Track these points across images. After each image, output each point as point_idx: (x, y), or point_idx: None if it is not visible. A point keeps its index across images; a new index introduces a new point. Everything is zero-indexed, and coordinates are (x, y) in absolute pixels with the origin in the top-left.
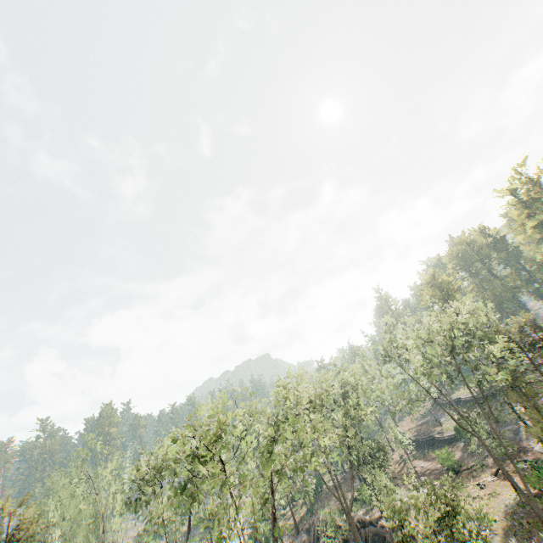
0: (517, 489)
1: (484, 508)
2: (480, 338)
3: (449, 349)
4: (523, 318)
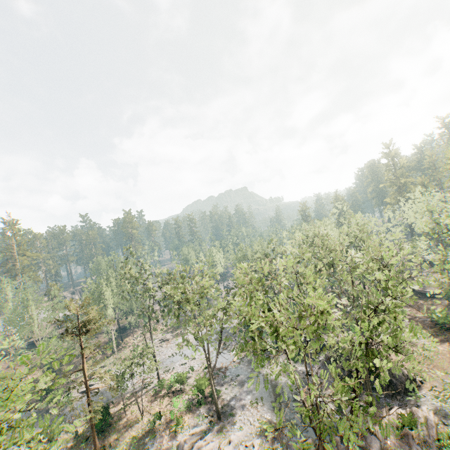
0: None
1: None
2: None
3: None
4: None
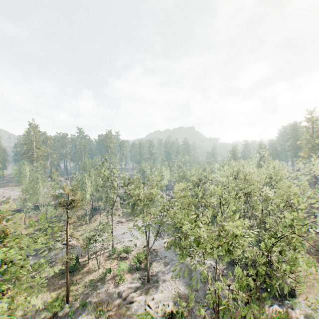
0: None
1: None
2: None
3: None
4: None
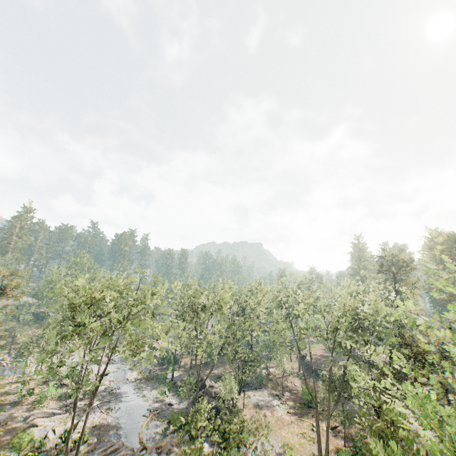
0: (320, 453)
1: (298, 444)
2: (380, 332)
3: (331, 329)
4: (437, 339)
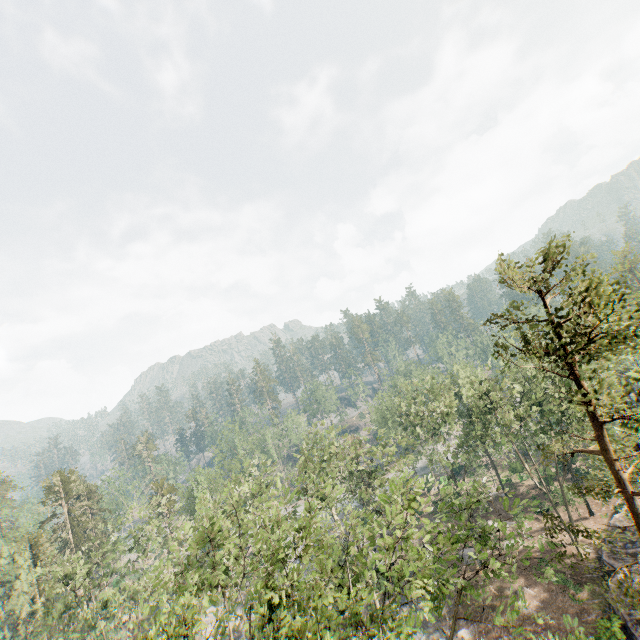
0: None
1: None
2: None
3: None
4: None
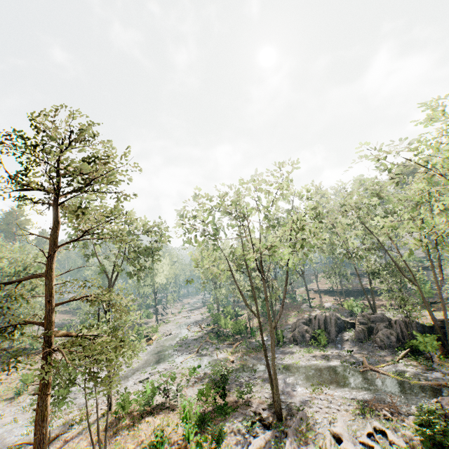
0: None
1: None
2: None
3: None
4: None
